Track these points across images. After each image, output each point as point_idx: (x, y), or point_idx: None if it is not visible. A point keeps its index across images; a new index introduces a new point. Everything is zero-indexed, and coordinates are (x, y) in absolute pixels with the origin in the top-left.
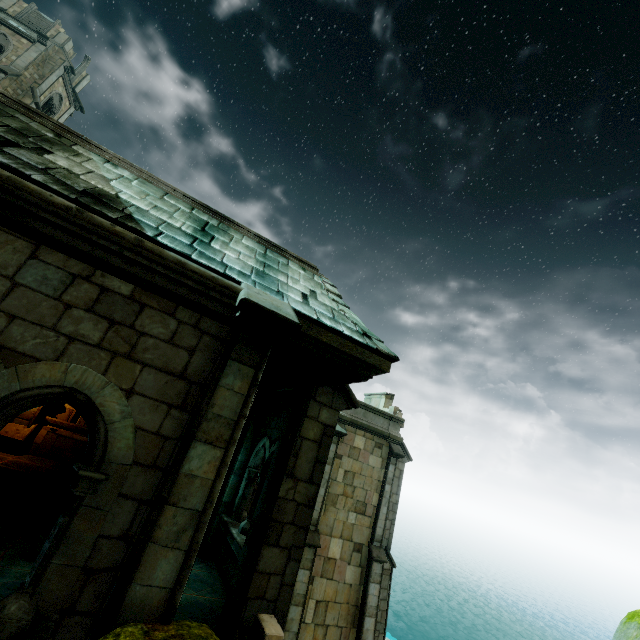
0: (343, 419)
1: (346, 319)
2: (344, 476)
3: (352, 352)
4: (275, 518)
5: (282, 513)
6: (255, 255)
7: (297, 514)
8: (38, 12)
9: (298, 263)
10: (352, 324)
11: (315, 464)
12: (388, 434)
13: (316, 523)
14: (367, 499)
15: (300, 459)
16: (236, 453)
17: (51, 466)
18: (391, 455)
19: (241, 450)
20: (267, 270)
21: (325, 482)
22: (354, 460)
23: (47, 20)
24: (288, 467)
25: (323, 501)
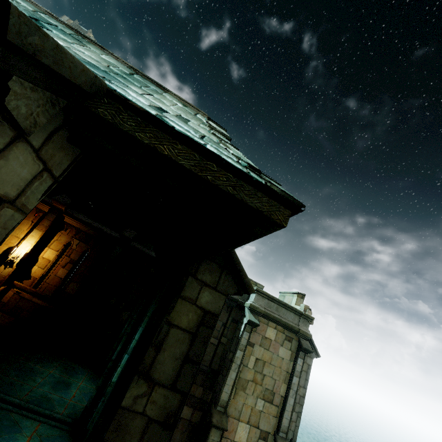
0: (257, 311)
1: (224, 149)
2: (255, 363)
3: (218, 182)
4: (109, 440)
5: (122, 433)
6: (108, 65)
7: (145, 436)
8: (79, 25)
9: (179, 99)
10: (232, 155)
11: (184, 363)
12: (298, 329)
13: (225, 405)
14: (275, 388)
15: (163, 353)
16: (134, 331)
17: (5, 322)
18: (300, 349)
19: (139, 329)
20: (114, 75)
21: (237, 367)
22: (265, 349)
23: (83, 30)
24: (143, 363)
25: (233, 385)
